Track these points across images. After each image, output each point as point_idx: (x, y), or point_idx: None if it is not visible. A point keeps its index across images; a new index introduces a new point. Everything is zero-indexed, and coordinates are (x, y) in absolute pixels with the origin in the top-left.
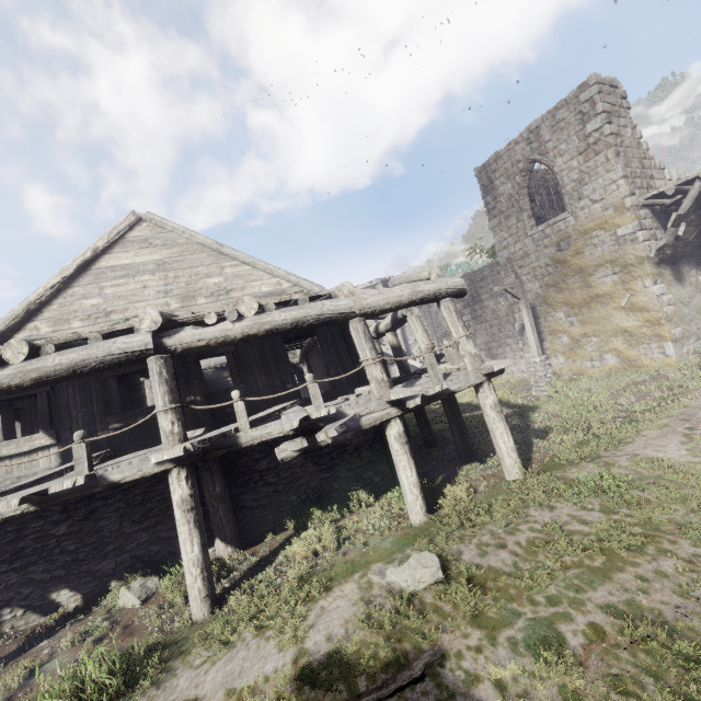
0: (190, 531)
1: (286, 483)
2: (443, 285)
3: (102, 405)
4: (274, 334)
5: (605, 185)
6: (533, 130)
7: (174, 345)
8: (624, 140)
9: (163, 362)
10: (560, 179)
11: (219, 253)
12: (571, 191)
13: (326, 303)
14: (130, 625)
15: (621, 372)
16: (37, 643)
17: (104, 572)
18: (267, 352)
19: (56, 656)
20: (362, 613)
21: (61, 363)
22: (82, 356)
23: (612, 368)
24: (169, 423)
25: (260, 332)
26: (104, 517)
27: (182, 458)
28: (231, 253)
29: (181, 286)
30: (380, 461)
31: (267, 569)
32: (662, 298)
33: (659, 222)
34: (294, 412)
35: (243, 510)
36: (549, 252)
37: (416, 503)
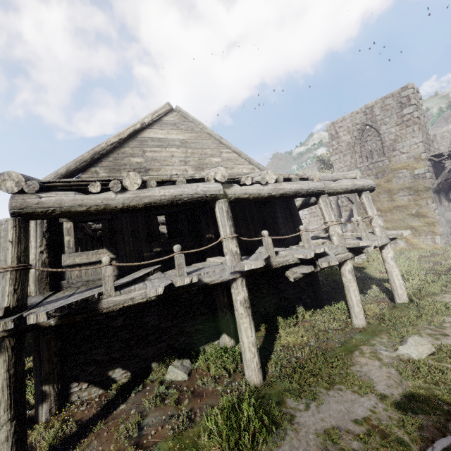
0: (250, 322)
1: (258, 299)
2: (365, 183)
3: (146, 234)
4: (282, 197)
5: (410, 145)
6: (369, 108)
7: (231, 194)
8: (421, 122)
9: (228, 204)
10: (383, 137)
11: (219, 142)
12: (388, 145)
13: (310, 183)
14: (195, 391)
15: (409, 251)
16: (115, 407)
17: (147, 355)
18: (247, 212)
19: (147, 414)
20: (398, 372)
21: (165, 194)
22: (179, 192)
23: (402, 248)
24: (234, 246)
25: (277, 194)
26: (148, 315)
27: (245, 271)
28: (227, 144)
29: (195, 159)
30: (309, 289)
31: (274, 352)
32: (435, 211)
33: (433, 170)
34: (288, 250)
35: (233, 316)
36: (370, 178)
37: (361, 313)
